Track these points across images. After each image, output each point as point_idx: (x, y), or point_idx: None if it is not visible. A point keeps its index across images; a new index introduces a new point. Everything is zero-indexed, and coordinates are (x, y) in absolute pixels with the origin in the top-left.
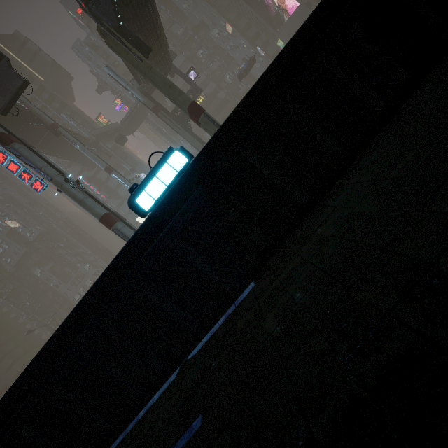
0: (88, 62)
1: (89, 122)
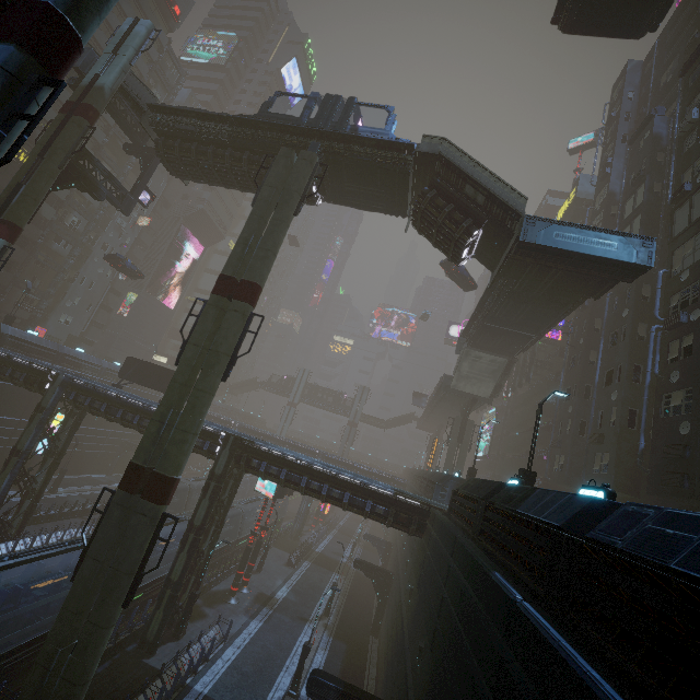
0: None
1: None
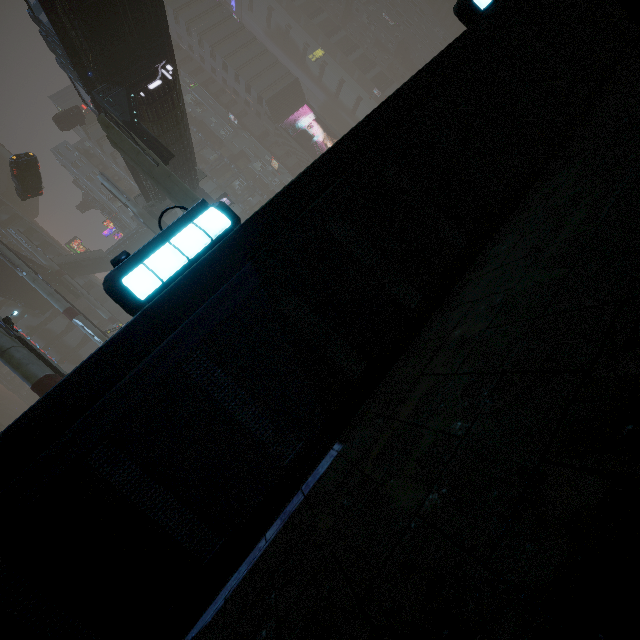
0: (73, 170)
1: (55, 246)
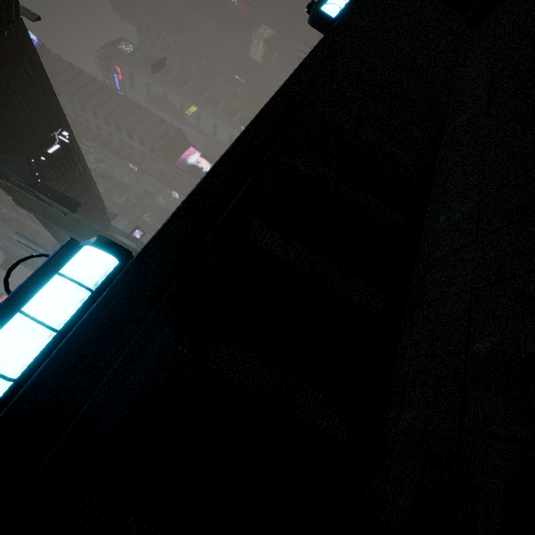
0: None
1: None
